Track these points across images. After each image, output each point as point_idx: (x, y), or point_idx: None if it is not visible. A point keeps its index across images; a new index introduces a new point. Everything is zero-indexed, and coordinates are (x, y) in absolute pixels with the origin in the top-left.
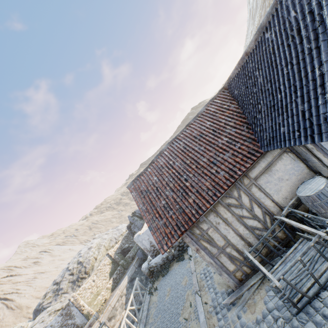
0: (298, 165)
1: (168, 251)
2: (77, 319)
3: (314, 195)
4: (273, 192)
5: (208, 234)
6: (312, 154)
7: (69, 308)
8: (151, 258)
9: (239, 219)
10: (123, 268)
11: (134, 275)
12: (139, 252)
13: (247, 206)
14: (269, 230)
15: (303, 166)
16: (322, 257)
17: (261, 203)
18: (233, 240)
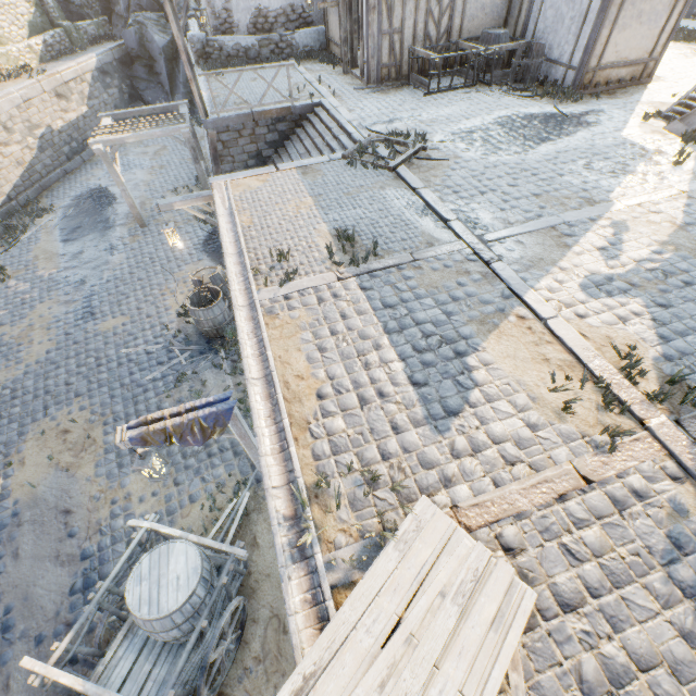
0: (503, 9)
1: (309, 4)
2: None
3: (495, 35)
4: (468, 17)
5: (395, 1)
6: (522, 2)
7: None
8: (214, 33)
9: (428, 13)
10: (70, 43)
11: (109, 68)
12: (131, 34)
13: (443, 7)
14: (441, 45)
15: (504, 16)
16: (467, 69)
17: (454, 16)
18: (407, 32)
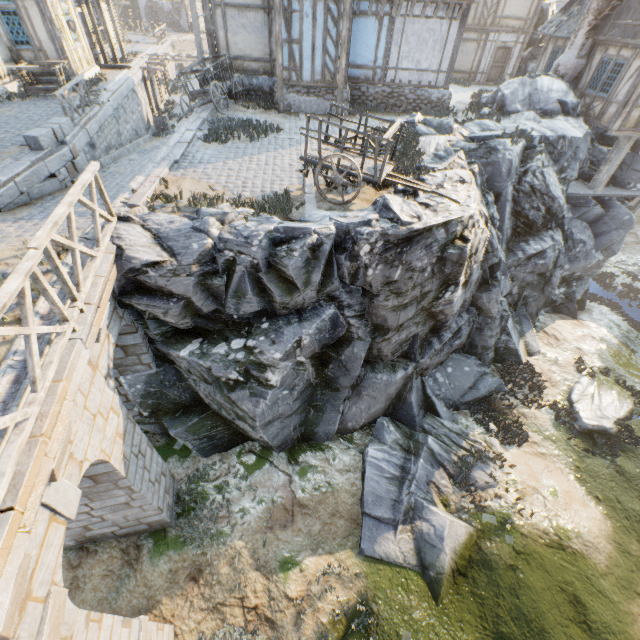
0: None
1: None
2: (182, 22)
3: None
4: None
5: None
6: None
7: (181, 8)
8: None
9: None
10: None
11: None
12: None
13: None
14: None
15: None
16: None
17: None
18: None
